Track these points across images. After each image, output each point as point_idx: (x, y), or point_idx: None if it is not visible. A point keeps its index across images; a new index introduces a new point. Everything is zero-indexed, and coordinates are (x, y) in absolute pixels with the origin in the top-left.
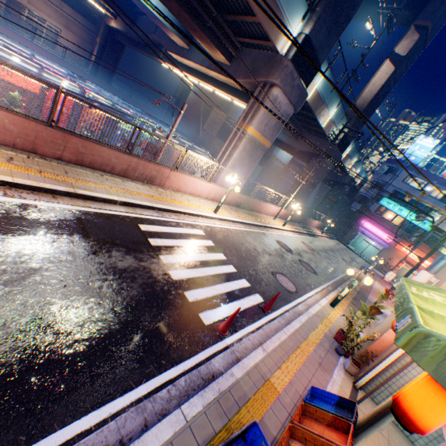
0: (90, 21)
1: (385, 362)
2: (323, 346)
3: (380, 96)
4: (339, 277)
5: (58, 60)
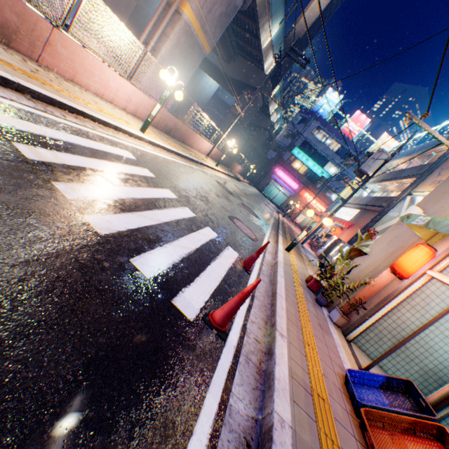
0: None
1: (383, 309)
2: (309, 301)
3: (316, 28)
4: (272, 221)
5: None
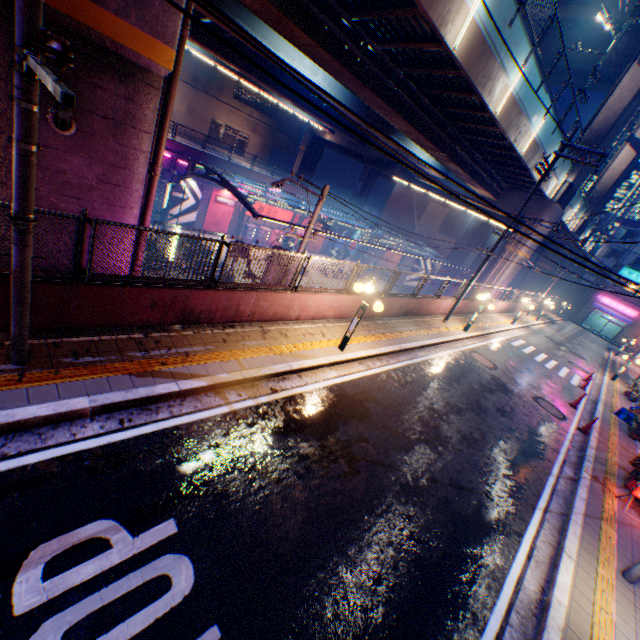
0: (272, 119)
1: None
2: (621, 397)
3: (620, 179)
4: (598, 360)
5: (304, 193)
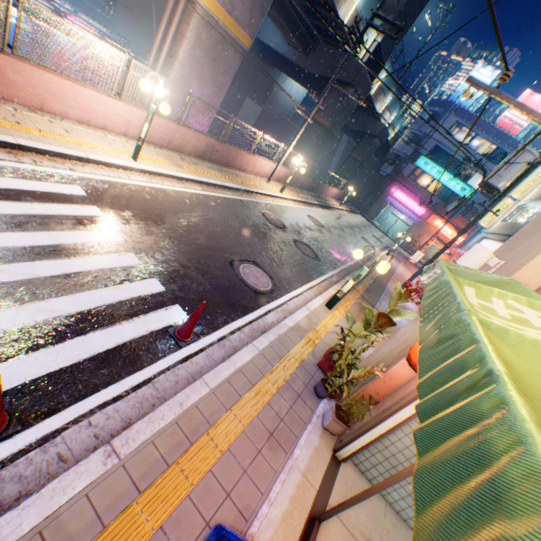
0: None
1: (389, 422)
2: (292, 390)
3: None
4: (353, 261)
5: None
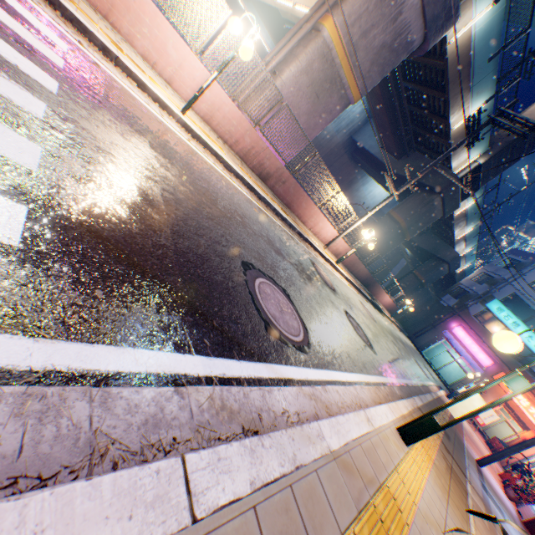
0: None
1: None
2: None
3: None
4: (413, 381)
5: None
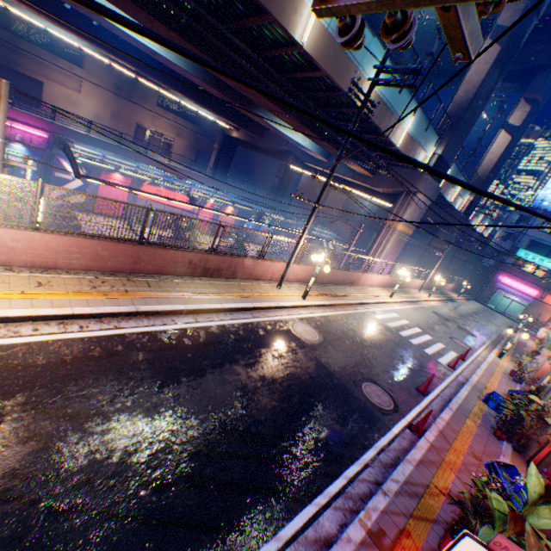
0: (196, 125)
1: (545, 378)
2: (504, 377)
3: (500, 162)
4: (493, 337)
5: (206, 180)
